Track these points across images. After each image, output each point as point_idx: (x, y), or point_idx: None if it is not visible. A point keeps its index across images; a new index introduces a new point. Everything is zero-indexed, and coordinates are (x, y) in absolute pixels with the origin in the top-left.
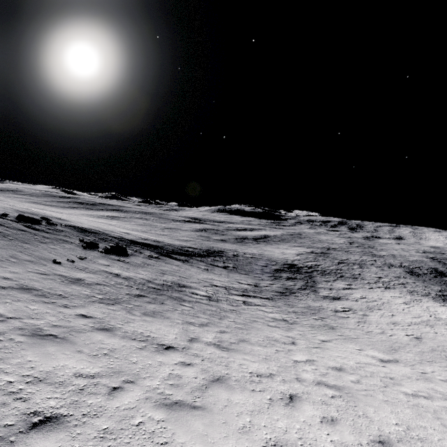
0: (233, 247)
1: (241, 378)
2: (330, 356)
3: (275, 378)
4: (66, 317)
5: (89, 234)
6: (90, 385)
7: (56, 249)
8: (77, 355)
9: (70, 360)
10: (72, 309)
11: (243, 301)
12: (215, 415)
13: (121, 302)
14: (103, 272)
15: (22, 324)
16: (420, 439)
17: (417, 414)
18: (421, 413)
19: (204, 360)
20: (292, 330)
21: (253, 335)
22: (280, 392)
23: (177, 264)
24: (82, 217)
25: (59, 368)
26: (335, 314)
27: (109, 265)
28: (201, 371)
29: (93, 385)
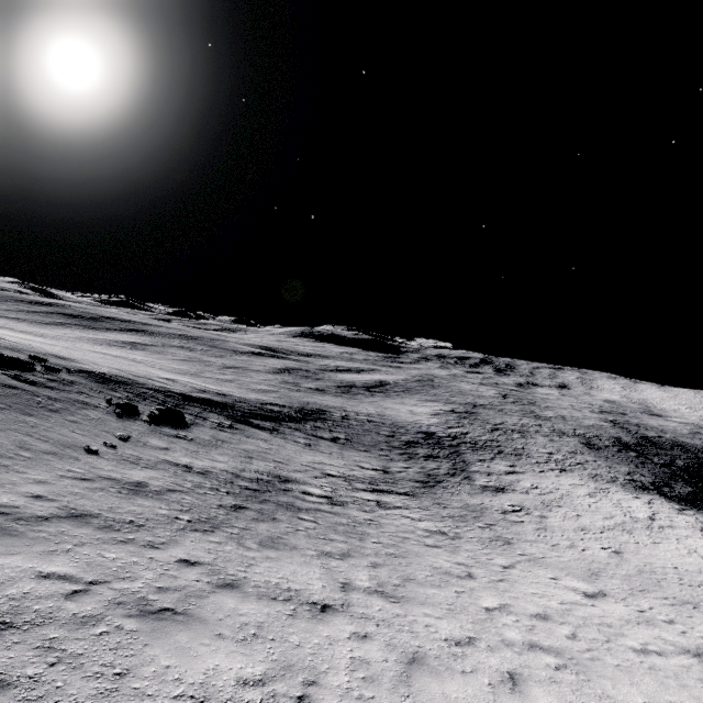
0: (338, 403)
1: (440, 652)
2: (525, 595)
3: (478, 646)
4: (165, 569)
5: (116, 386)
6: (267, 698)
7: (78, 423)
8: (221, 643)
9: (217, 656)
10: (163, 549)
11: (376, 501)
12: None
13: (219, 525)
14: (165, 463)
15: (115, 593)
16: None
17: (659, 683)
18: (662, 680)
19: (379, 625)
20: (459, 549)
21: (415, 567)
22: (495, 669)
23: (263, 437)
24: (83, 345)
25: (211, 674)
26: (505, 517)
27: (167, 447)
28: (386, 646)
29: (271, 699)
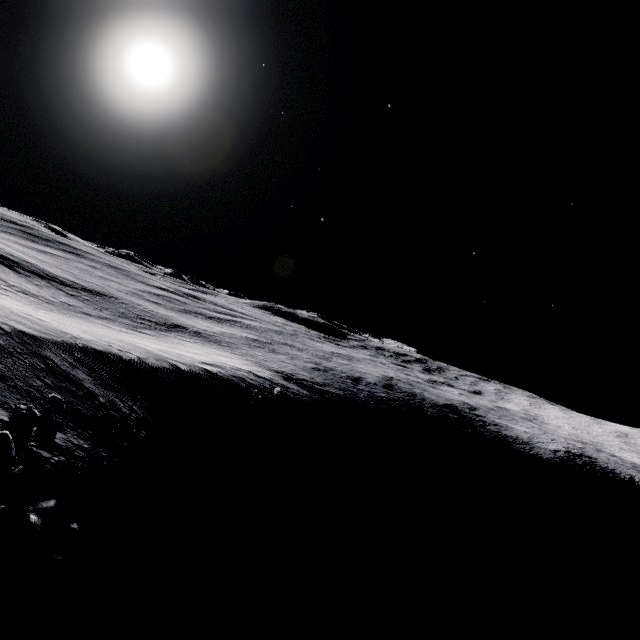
0: (147, 305)
1: None
2: None
3: None
4: None
5: None
6: None
7: None
8: None
9: None
10: None
11: (6, 289)
12: None
13: None
14: None
15: None
16: None
17: None
18: None
19: None
20: None
21: None
22: None
23: (0, 268)
24: None
25: None
26: (91, 322)
27: None
28: None
29: None
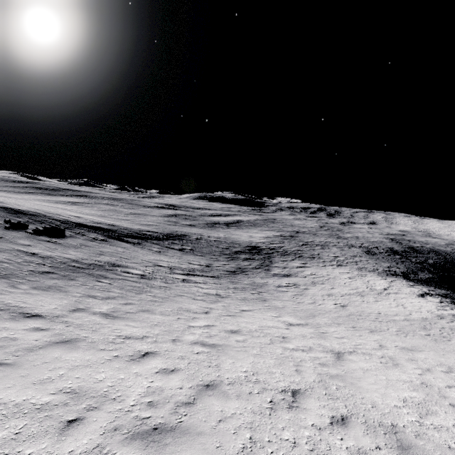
0: (199, 231)
1: (99, 340)
2: (236, 322)
3: (145, 340)
4: None
5: (23, 216)
6: None
7: None
8: None
9: None
10: None
11: (183, 279)
12: (20, 370)
13: (11, 277)
14: (15, 250)
15: None
16: (256, 382)
17: (278, 363)
18: (284, 362)
19: (69, 326)
20: (219, 302)
21: (164, 306)
22: (137, 350)
23: (124, 246)
24: (34, 202)
25: None
26: (276, 289)
27: (30, 245)
28: (53, 334)
29: None
